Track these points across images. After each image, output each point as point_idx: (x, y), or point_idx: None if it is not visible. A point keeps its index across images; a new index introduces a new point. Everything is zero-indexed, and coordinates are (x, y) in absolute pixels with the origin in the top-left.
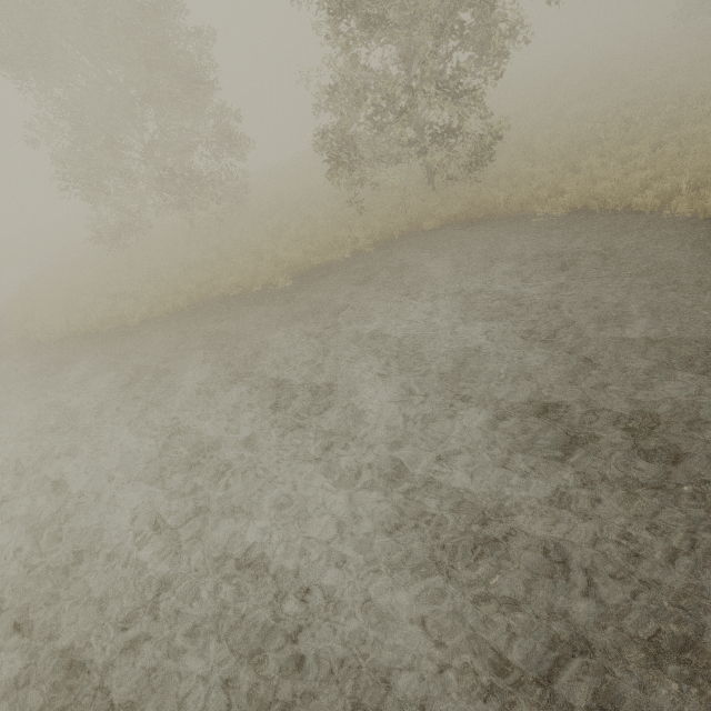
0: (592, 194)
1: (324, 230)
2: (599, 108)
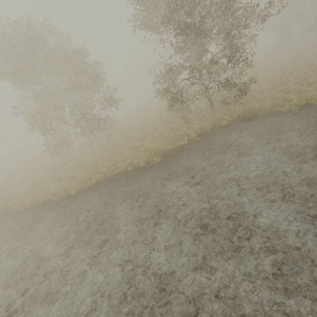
0: (310, 97)
1: (169, 133)
2: (269, 73)
